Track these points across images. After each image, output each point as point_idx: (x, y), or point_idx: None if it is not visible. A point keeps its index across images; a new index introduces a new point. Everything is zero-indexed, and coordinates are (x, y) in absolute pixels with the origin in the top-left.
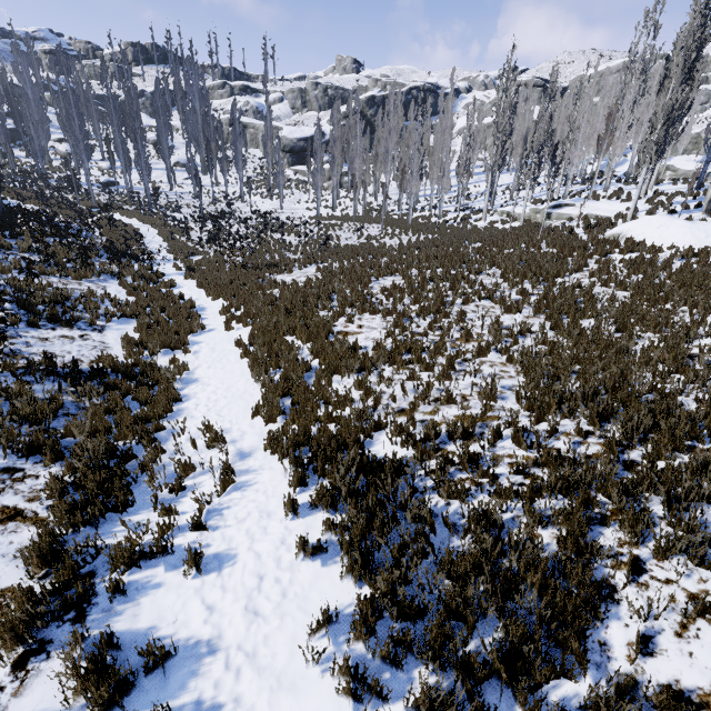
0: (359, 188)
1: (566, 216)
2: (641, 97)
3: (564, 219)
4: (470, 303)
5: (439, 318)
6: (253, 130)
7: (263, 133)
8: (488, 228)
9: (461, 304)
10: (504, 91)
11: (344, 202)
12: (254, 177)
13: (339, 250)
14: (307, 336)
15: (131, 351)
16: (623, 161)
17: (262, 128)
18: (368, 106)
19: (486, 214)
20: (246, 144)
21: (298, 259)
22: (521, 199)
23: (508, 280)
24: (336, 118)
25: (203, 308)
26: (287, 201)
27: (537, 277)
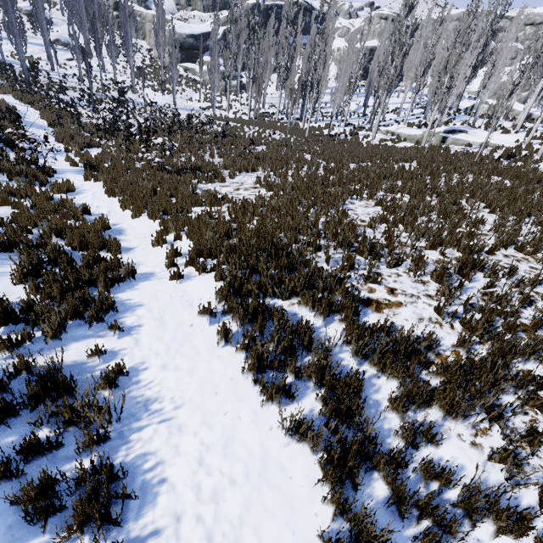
0: (252, 92)
1: (462, 141)
2: (491, 42)
3: (460, 144)
4: (495, 252)
5: (482, 277)
6: (140, 18)
7: (150, 24)
8: (383, 145)
9: (486, 253)
10: (410, 9)
11: (235, 105)
12: (144, 68)
13: (262, 156)
14: (325, 310)
15: (6, 344)
16: (462, 98)
17: (149, 17)
18: (253, 13)
19: (376, 132)
20: (136, 29)
21: (223, 164)
22: (392, 121)
23: (503, 217)
24: (232, 15)
25: (121, 229)
26: (178, 97)
27: (541, 217)
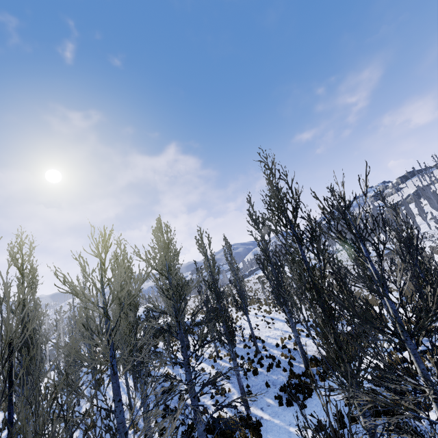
0: None
1: None
2: None
3: None
4: None
5: None
6: None
7: None
8: None
9: None
10: None
11: None
12: None
13: None
14: None
15: None
16: None
17: None
18: None
19: None
20: None
21: None
22: None
23: None
24: None
25: (435, 257)
26: None
27: None
